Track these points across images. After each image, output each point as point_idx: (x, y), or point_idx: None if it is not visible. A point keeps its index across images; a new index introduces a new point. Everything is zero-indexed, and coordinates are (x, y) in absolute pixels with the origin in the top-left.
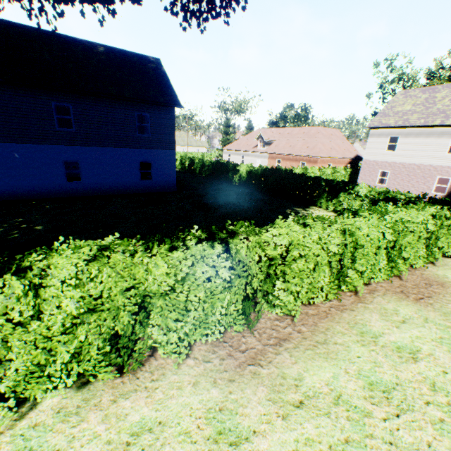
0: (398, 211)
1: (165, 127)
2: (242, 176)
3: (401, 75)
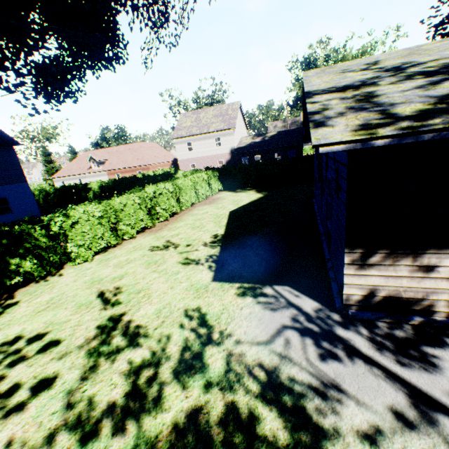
0: (194, 176)
1: (10, 164)
2: (96, 191)
3: (179, 102)
